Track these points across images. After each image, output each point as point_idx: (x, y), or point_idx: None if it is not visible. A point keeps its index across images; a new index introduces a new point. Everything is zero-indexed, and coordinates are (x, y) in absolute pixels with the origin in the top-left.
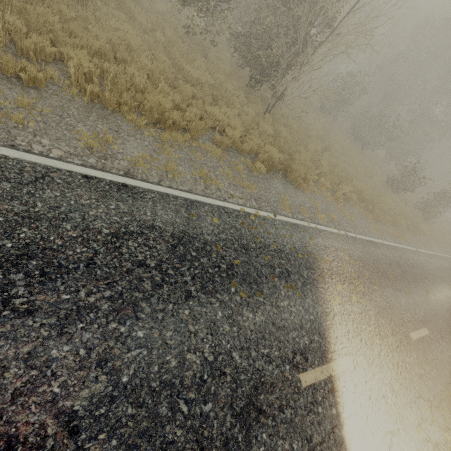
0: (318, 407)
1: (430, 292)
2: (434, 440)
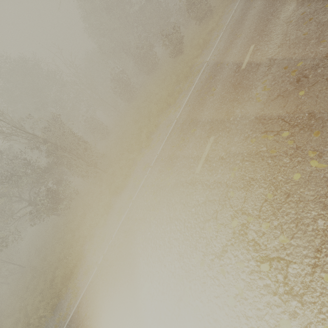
0: None
1: (217, 85)
2: (220, 249)
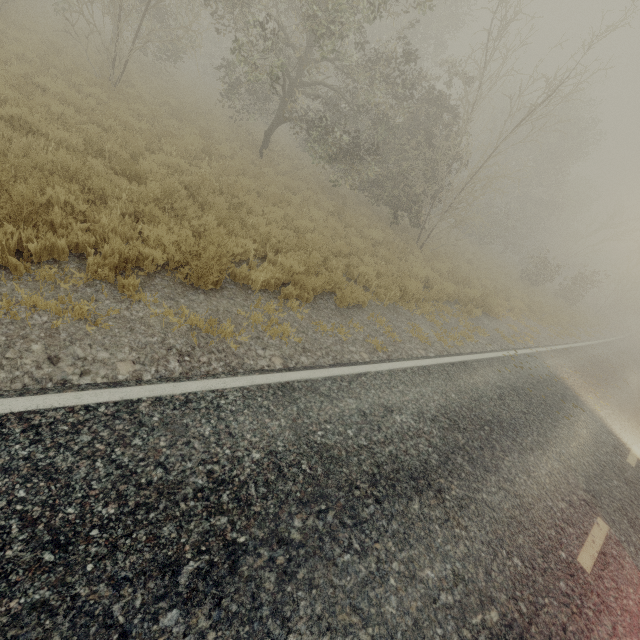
0: None
1: (628, 382)
2: None
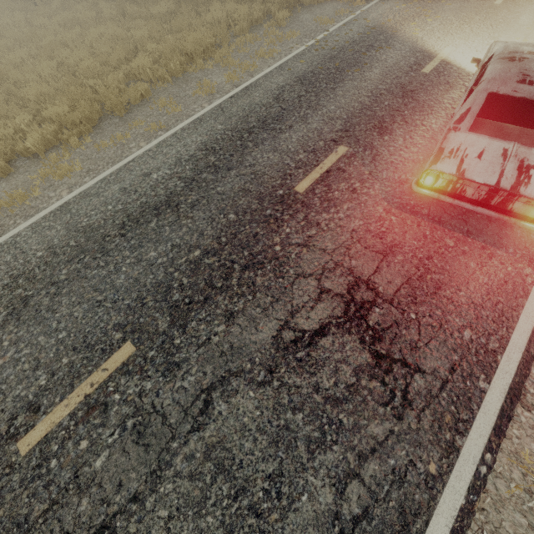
0: (444, 73)
1: None
2: None
